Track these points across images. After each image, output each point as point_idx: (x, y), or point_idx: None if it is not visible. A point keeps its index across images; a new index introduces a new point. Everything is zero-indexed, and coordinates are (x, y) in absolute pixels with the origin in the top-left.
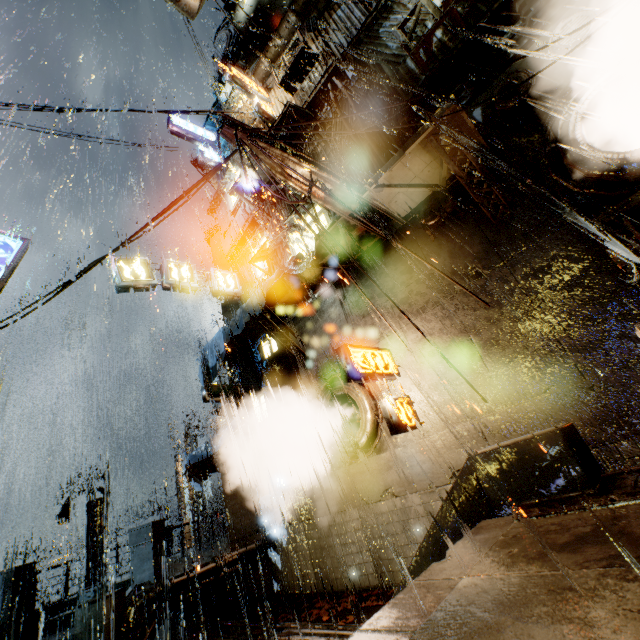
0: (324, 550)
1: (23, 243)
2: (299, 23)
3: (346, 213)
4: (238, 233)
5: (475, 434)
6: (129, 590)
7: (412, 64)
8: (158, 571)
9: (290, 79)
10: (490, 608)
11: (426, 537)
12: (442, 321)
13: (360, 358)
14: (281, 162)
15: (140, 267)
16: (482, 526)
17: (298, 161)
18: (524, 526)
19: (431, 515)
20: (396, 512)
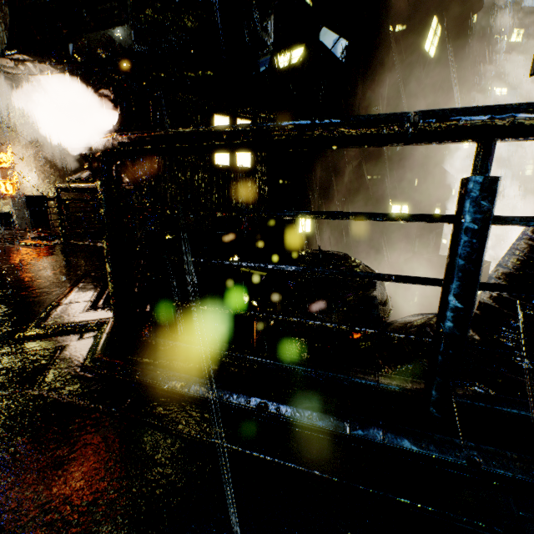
0: None
1: None
2: None
3: None
4: None
5: None
6: None
7: None
8: None
9: None
10: None
11: None
12: (37, 153)
13: None
14: None
15: None
16: None
17: None
18: None
19: None
20: None
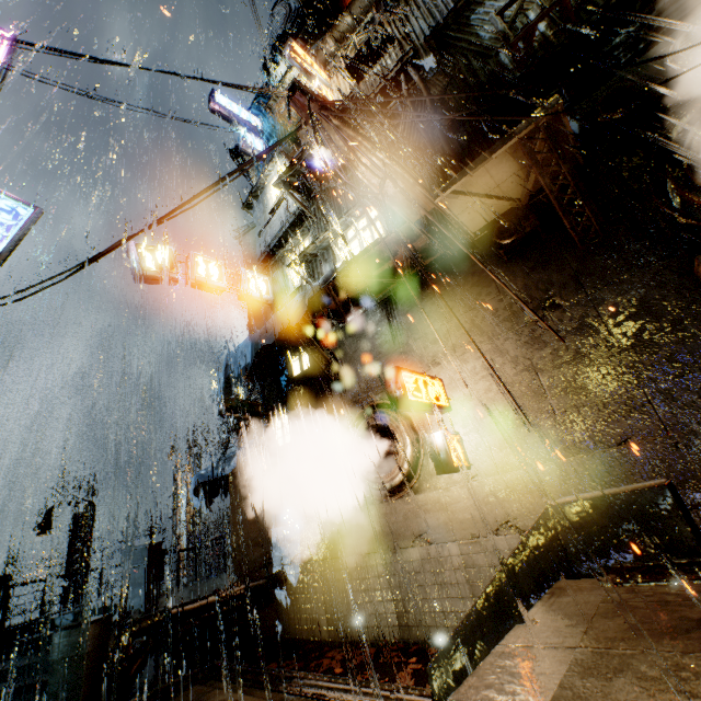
0: (341, 595)
1: (34, 212)
2: (375, 2)
3: (413, 219)
4: (276, 233)
5: (532, 483)
6: (115, 617)
7: (506, 59)
8: (150, 599)
9: (358, 63)
10: (642, 693)
11: (485, 593)
12: (506, 353)
13: (412, 384)
14: (355, 145)
15: (164, 257)
16: (562, 587)
17: (372, 148)
18: (627, 593)
19: (470, 568)
20: (429, 561)
